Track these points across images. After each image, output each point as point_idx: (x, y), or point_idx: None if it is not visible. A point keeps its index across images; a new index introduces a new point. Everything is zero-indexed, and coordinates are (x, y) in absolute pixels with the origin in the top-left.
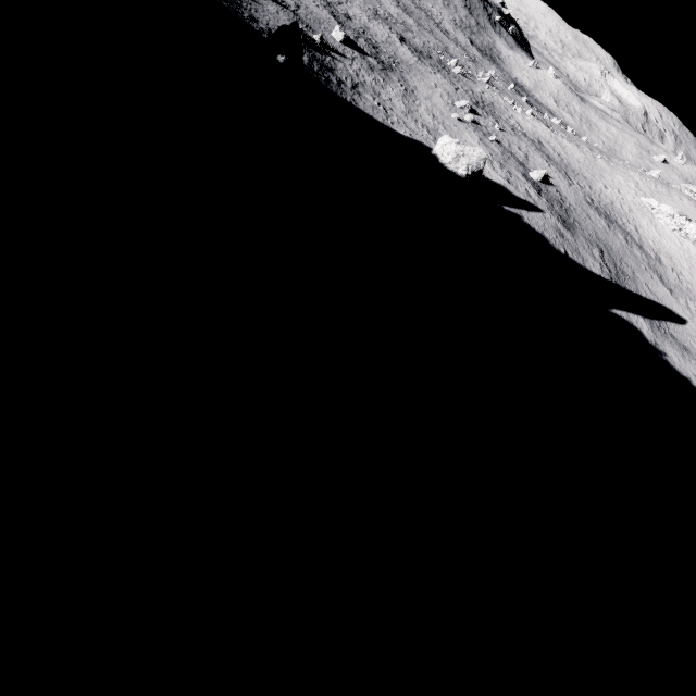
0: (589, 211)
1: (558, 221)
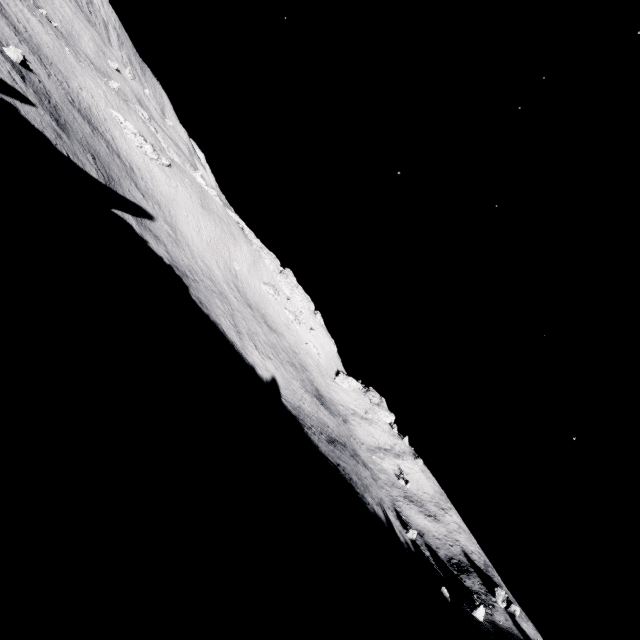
0: (75, 113)
1: (52, 120)
